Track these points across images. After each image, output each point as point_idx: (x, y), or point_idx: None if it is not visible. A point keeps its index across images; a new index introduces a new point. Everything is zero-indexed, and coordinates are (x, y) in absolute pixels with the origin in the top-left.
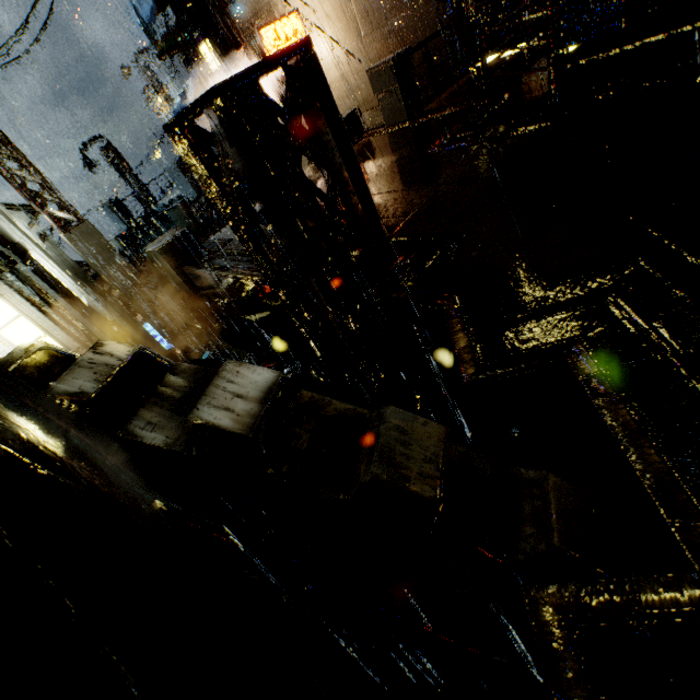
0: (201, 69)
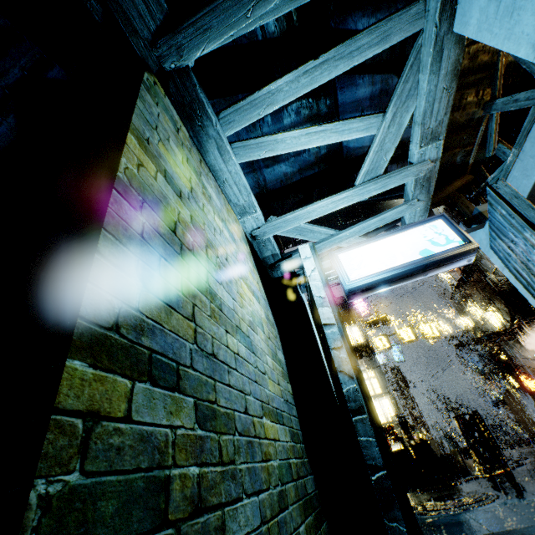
0: (507, 386)
